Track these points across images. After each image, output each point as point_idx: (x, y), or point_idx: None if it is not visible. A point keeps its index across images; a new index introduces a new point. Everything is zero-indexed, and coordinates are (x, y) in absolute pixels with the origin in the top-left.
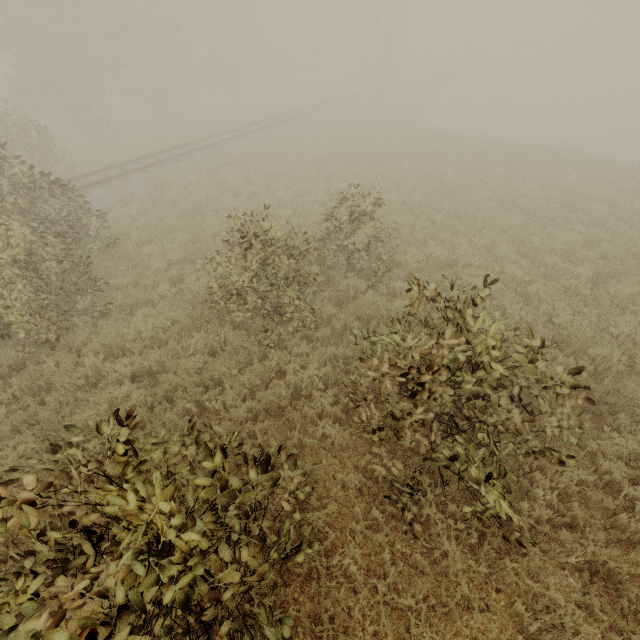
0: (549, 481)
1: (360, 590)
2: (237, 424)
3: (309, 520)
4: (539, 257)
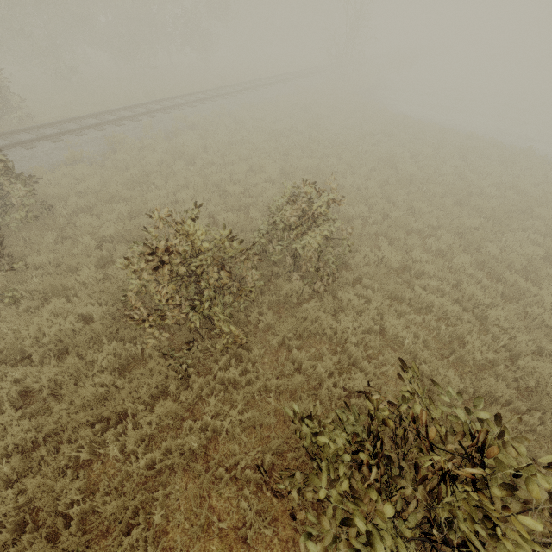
0: None
1: None
2: (130, 490)
3: None
4: (496, 270)
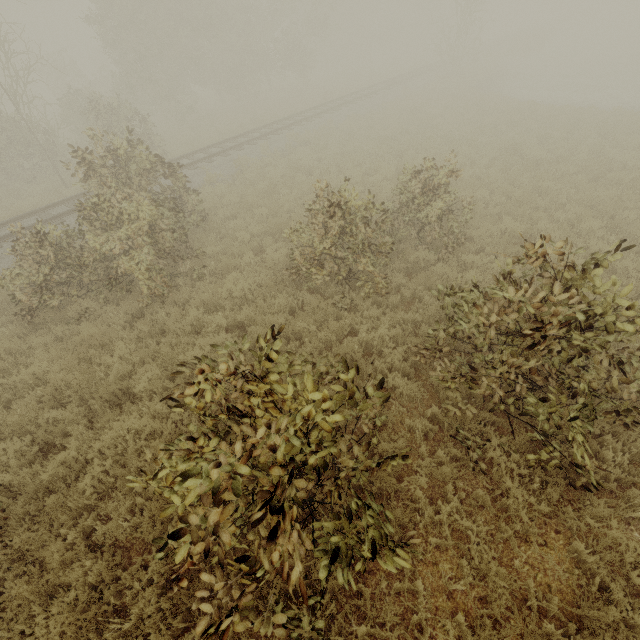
0: (621, 444)
1: (424, 511)
2: None
3: (381, 450)
4: (632, 233)
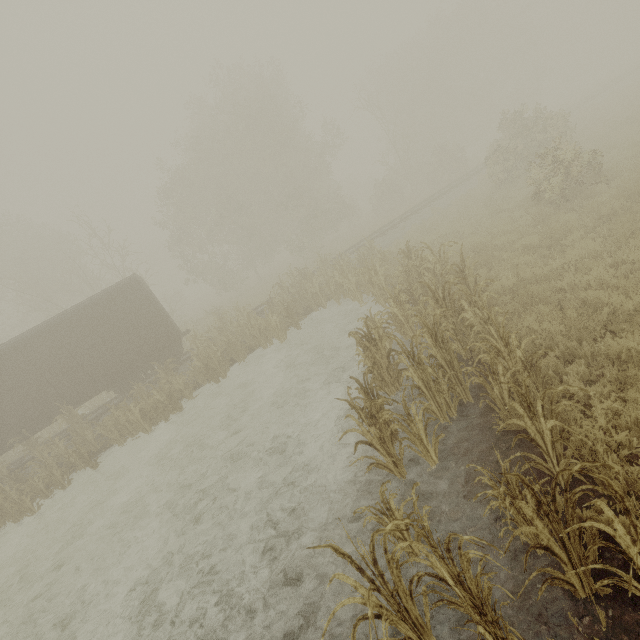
0: None
1: None
2: None
3: None
4: None
